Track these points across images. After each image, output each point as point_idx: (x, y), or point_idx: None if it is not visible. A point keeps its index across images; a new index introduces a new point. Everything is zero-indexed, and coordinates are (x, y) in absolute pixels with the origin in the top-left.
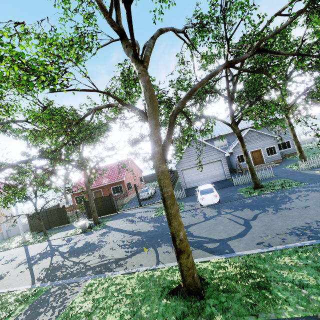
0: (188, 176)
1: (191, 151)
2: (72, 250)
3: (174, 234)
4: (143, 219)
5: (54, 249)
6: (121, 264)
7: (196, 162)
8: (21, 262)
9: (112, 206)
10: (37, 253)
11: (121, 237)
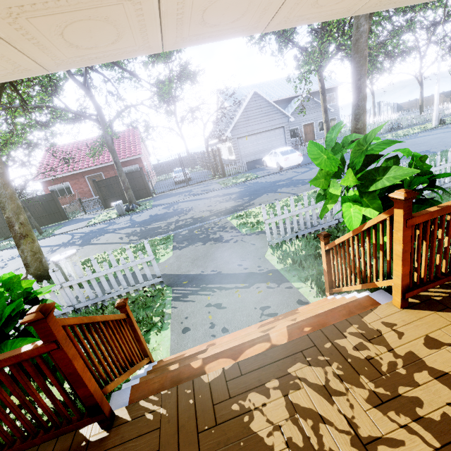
0: (244, 147)
1: (251, 112)
2: (140, 222)
3: (361, 129)
4: (212, 190)
5: (97, 231)
6: (249, 205)
7: (255, 128)
8: (50, 250)
9: (145, 186)
10: (65, 241)
11: (206, 201)
